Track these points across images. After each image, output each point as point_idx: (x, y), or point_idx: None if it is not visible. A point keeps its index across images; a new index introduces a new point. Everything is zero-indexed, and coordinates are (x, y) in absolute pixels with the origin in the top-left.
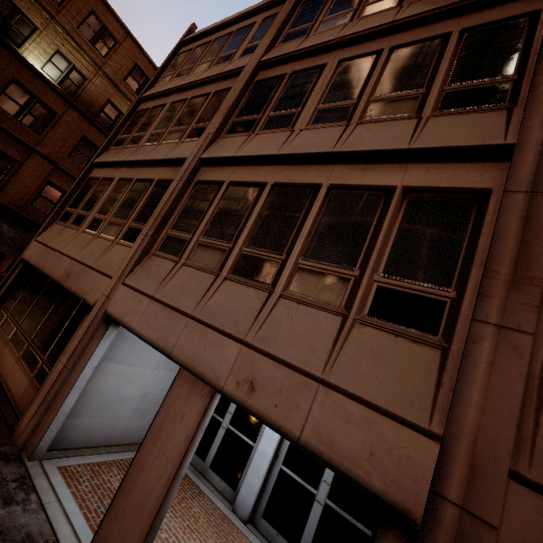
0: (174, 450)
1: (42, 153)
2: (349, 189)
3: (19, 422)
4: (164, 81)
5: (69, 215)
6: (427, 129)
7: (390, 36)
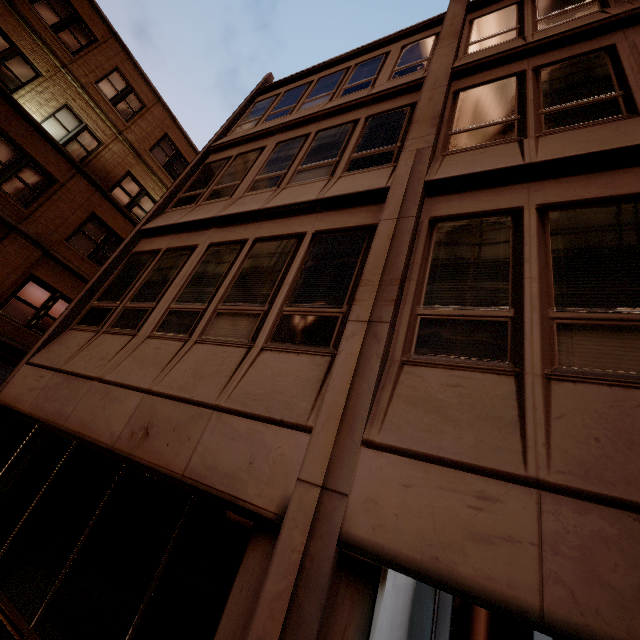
0: None
1: (28, 233)
2: None
3: None
4: (244, 128)
5: (103, 312)
6: None
7: None
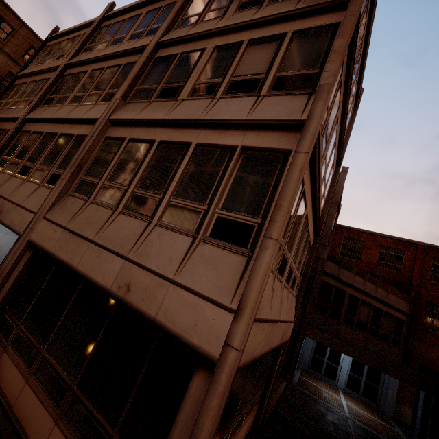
0: None
1: None
2: (64, 135)
3: None
4: (32, 66)
5: None
6: (91, 110)
7: (110, 61)
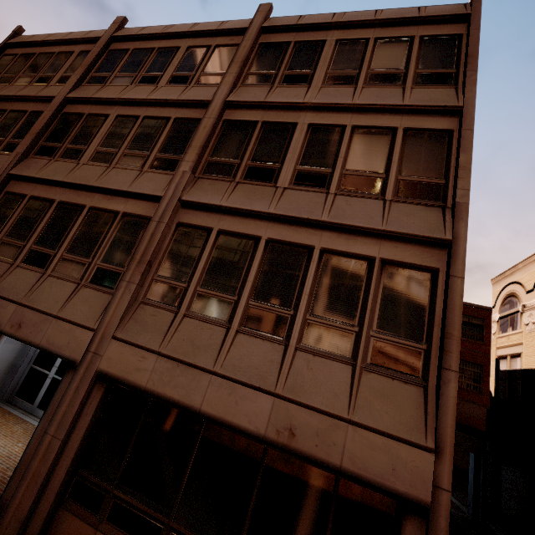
0: None
1: None
2: (99, 211)
3: None
4: None
5: None
6: (140, 179)
7: (146, 108)
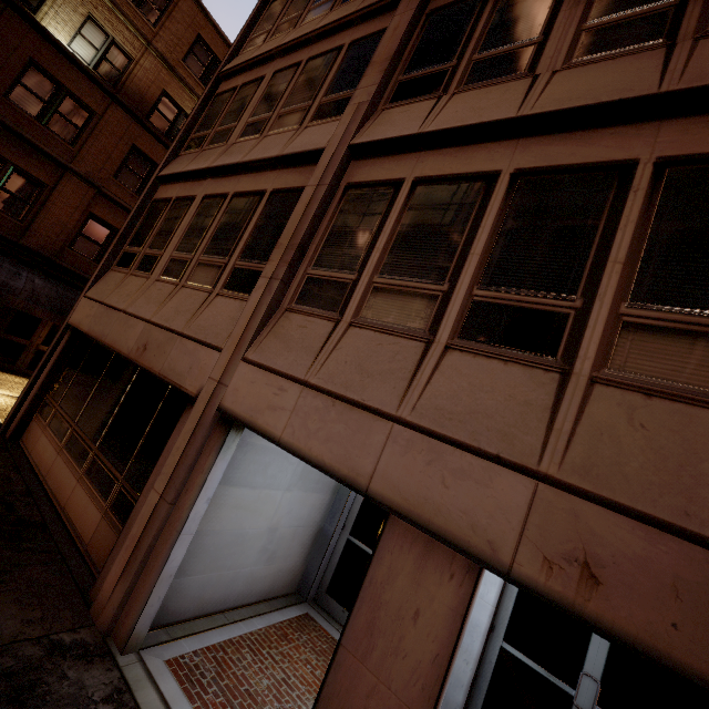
0: (410, 681)
1: (79, 172)
2: None
3: (95, 583)
4: (254, 45)
5: (131, 256)
6: None
7: None
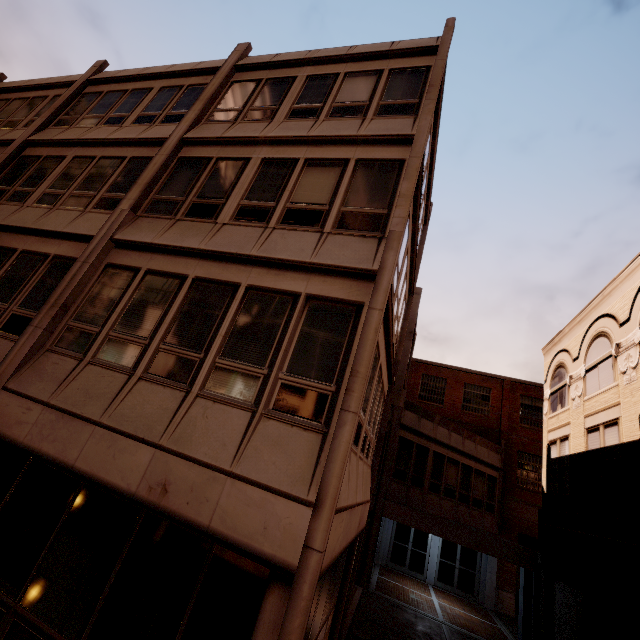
0: None
1: None
2: (30, 254)
3: None
4: None
5: None
6: (79, 220)
7: (105, 148)
